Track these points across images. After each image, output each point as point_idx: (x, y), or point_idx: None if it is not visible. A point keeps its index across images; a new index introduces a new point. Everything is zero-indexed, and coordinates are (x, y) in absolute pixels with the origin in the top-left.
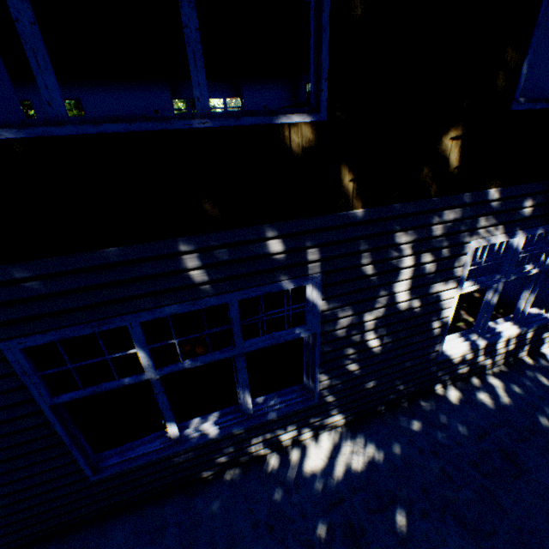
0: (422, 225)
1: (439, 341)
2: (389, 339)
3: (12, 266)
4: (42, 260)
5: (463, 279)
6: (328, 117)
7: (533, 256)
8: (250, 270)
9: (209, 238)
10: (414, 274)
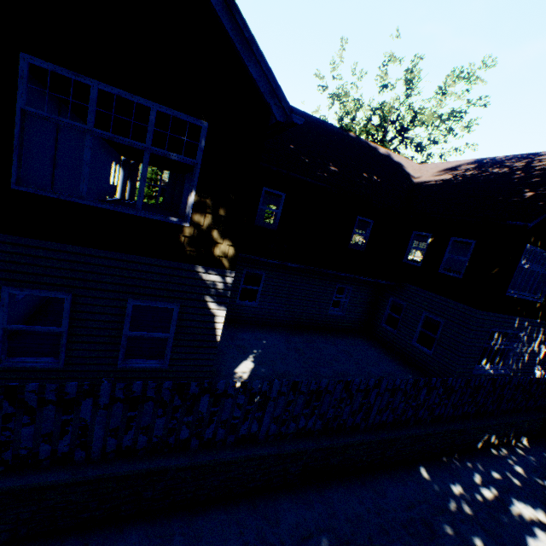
0: (544, 327)
1: (535, 366)
2: (528, 358)
3: (501, 315)
4: (504, 315)
5: (545, 346)
6: (541, 302)
7: (545, 351)
8: (520, 327)
9: (520, 318)
10: (539, 340)
